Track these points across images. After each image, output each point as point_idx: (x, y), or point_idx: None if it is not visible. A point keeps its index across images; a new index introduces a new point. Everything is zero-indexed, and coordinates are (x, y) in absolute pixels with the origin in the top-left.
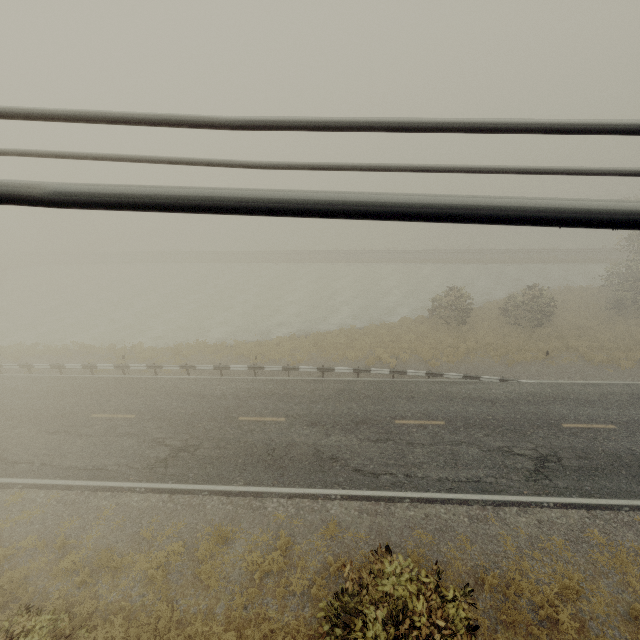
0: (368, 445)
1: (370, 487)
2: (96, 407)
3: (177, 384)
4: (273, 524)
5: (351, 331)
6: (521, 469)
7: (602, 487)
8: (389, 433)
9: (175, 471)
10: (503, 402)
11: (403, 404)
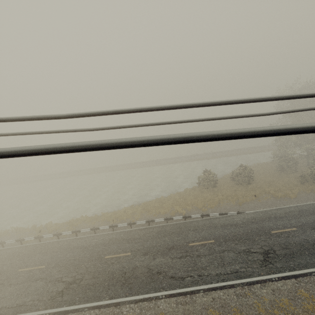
0: (176, 261)
1: (180, 286)
2: (22, 264)
3: (70, 242)
4: None
5: (161, 199)
6: (257, 260)
7: (299, 263)
8: (186, 252)
9: (68, 298)
10: (241, 224)
11: (192, 234)
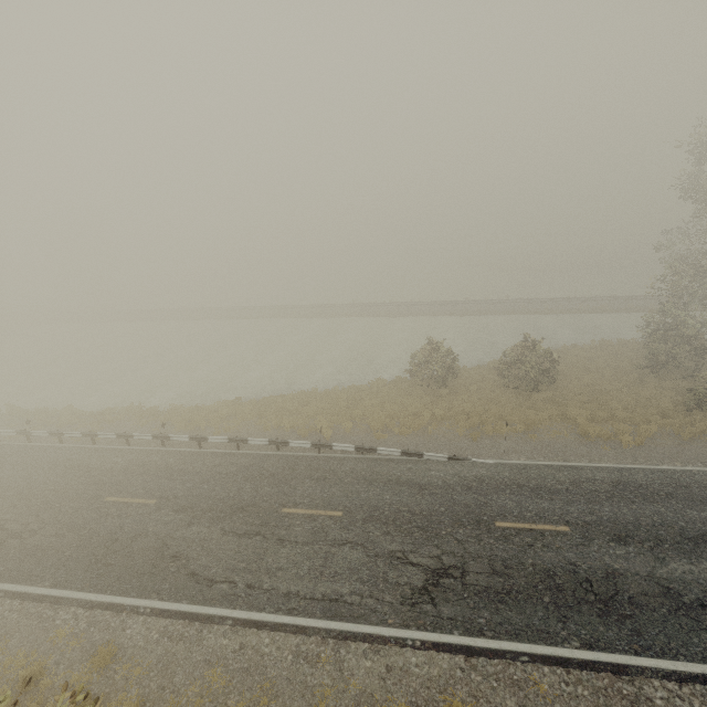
0: (228, 540)
1: (194, 599)
2: None
3: (73, 454)
4: (47, 644)
5: (309, 394)
6: (403, 585)
7: (503, 621)
8: (265, 525)
9: None
10: (435, 488)
11: (307, 487)
